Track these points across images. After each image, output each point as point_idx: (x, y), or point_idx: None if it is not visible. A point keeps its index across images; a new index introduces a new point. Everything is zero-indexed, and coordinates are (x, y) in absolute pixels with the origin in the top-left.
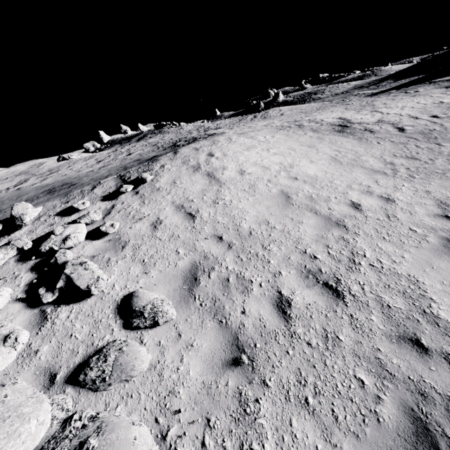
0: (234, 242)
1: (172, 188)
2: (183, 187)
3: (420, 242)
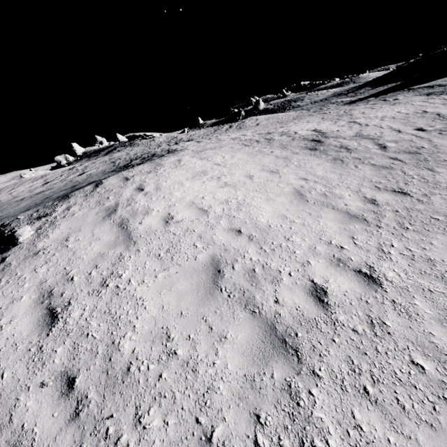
0: (89, 398)
1: (57, 250)
2: (73, 249)
3: (434, 406)
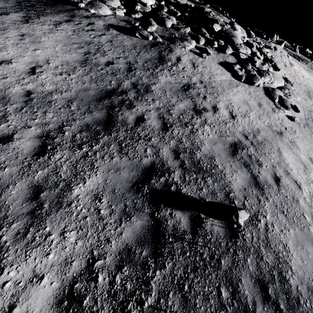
0: (301, 85)
1: (281, 58)
2: (284, 61)
3: None
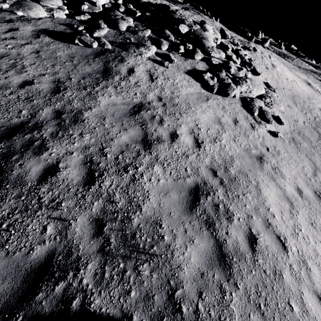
0: (285, 89)
1: (262, 60)
2: (266, 63)
3: None
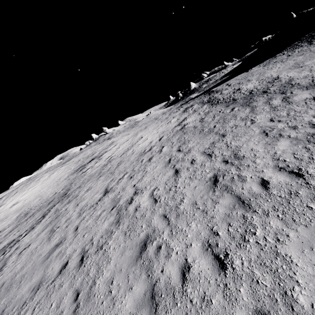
0: None
1: None
2: None
3: None
